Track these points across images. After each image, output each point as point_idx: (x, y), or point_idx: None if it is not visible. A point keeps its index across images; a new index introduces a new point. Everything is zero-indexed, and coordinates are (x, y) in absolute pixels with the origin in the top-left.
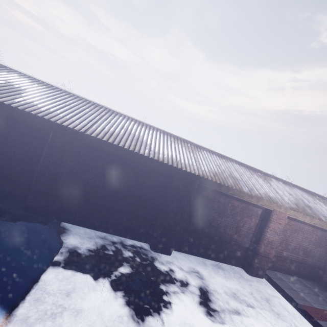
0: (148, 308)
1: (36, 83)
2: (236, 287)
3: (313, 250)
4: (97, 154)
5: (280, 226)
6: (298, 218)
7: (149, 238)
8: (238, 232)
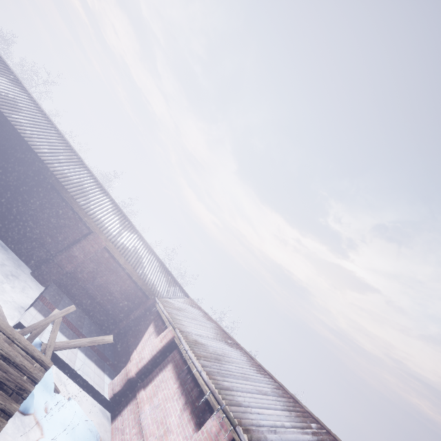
0: None
1: None
2: None
3: (118, 298)
4: None
5: (91, 248)
6: (114, 254)
7: None
8: (53, 235)
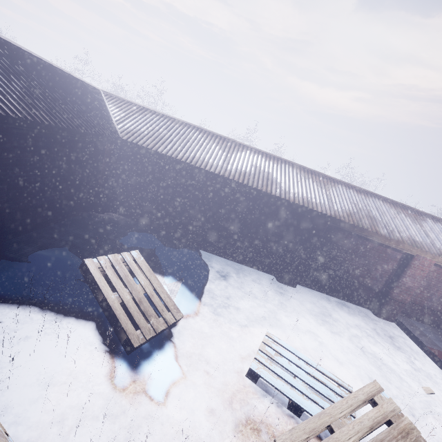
0: (282, 317)
1: (170, 122)
2: (359, 322)
3: None
4: (232, 194)
5: (422, 273)
6: None
7: (275, 271)
8: (370, 274)
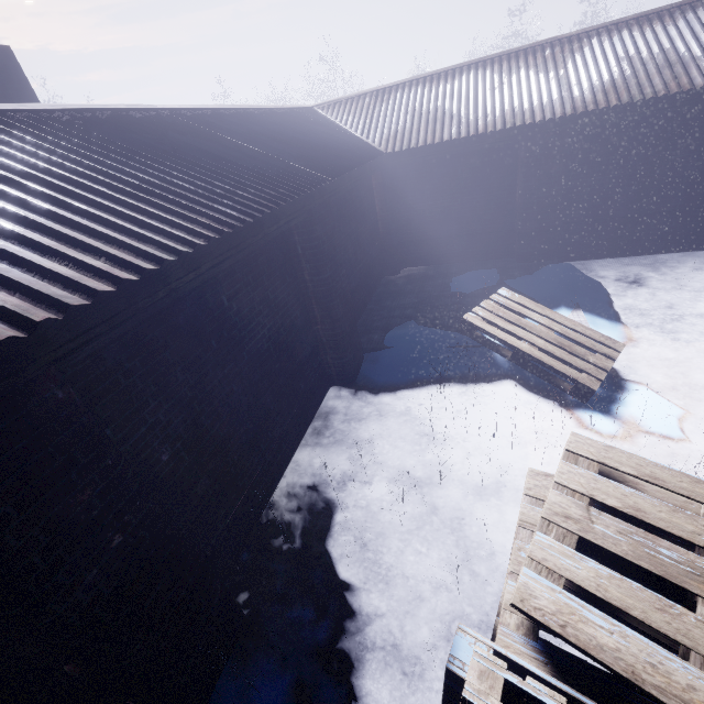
0: None
1: (428, 85)
2: None
3: None
4: (596, 138)
5: None
6: None
7: None
8: None
